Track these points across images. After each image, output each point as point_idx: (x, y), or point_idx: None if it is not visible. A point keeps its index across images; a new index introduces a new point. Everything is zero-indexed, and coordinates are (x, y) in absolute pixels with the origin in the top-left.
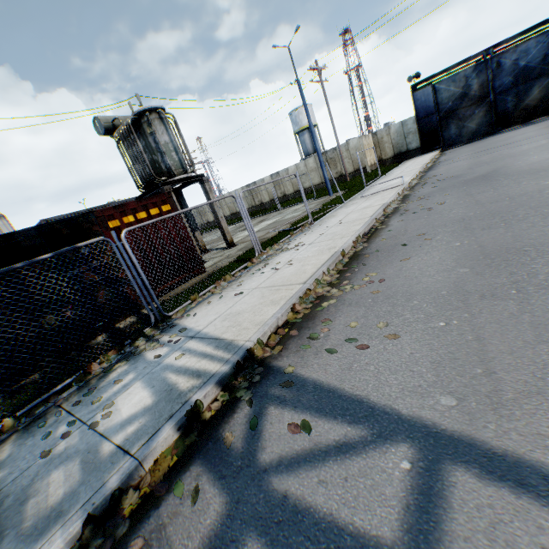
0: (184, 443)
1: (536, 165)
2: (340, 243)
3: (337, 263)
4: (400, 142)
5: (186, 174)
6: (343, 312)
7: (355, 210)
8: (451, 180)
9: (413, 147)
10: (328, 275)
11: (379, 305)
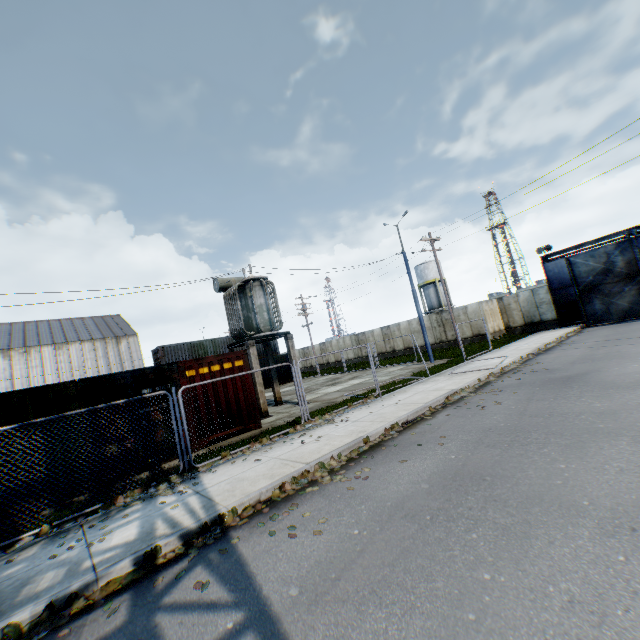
0: (133, 576)
1: (621, 377)
2: (373, 427)
3: (354, 449)
4: (530, 311)
5: (272, 331)
6: (312, 501)
7: (425, 390)
8: (540, 374)
9: (547, 317)
10: (337, 460)
11: (339, 502)
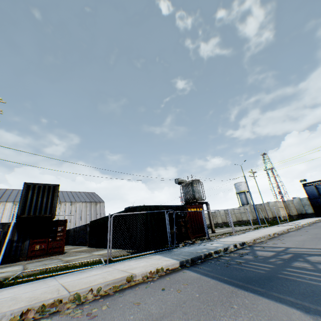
0: (235, 249)
1: None
2: (268, 233)
3: (267, 237)
4: (300, 208)
5: (203, 200)
6: (270, 242)
7: (273, 228)
8: None
9: (308, 212)
10: (264, 238)
11: (281, 241)
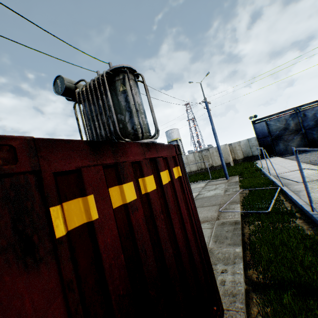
0: None
1: None
2: None
3: None
4: (247, 150)
5: (153, 139)
6: None
7: None
8: None
9: (256, 153)
10: None
11: None
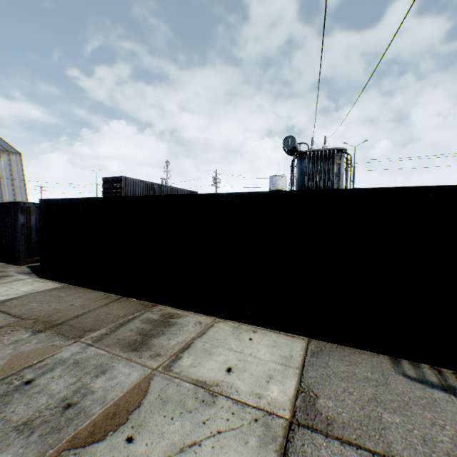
0: None
1: None
2: None
3: None
4: None
5: None
6: None
7: None
8: None
9: None
10: None
11: None
